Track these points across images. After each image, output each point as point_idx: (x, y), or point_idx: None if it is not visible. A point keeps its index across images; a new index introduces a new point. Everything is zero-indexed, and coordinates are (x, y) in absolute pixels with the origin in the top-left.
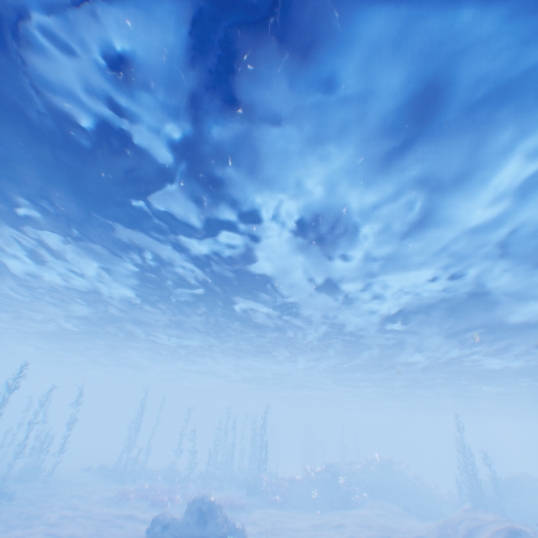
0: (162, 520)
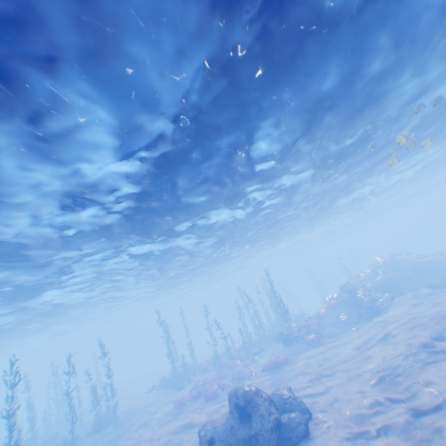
0: (205, 438)
